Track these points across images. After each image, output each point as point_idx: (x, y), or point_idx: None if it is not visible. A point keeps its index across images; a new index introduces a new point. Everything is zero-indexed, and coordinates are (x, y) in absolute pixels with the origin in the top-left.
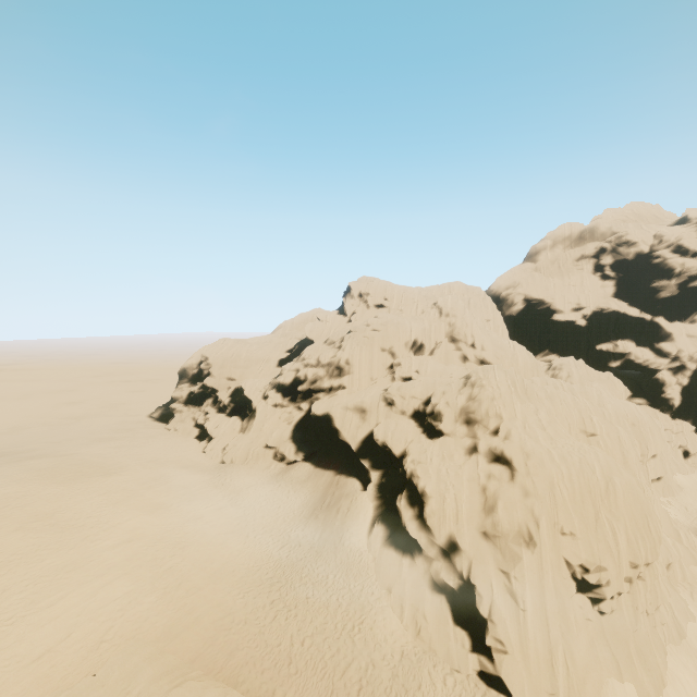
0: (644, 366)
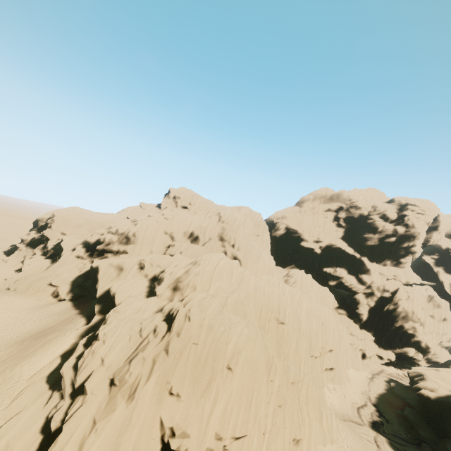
0: (349, 288)
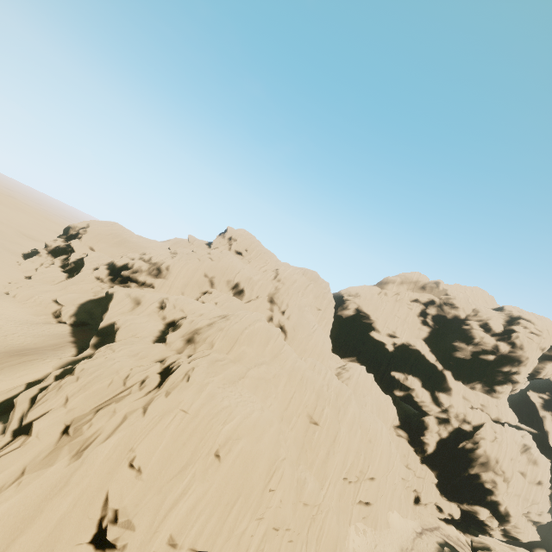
0: (419, 405)
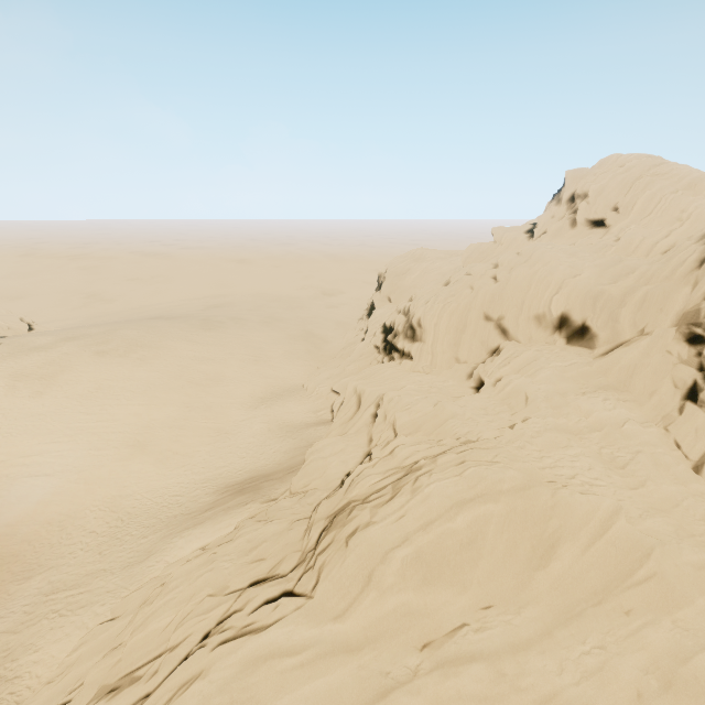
0: None
